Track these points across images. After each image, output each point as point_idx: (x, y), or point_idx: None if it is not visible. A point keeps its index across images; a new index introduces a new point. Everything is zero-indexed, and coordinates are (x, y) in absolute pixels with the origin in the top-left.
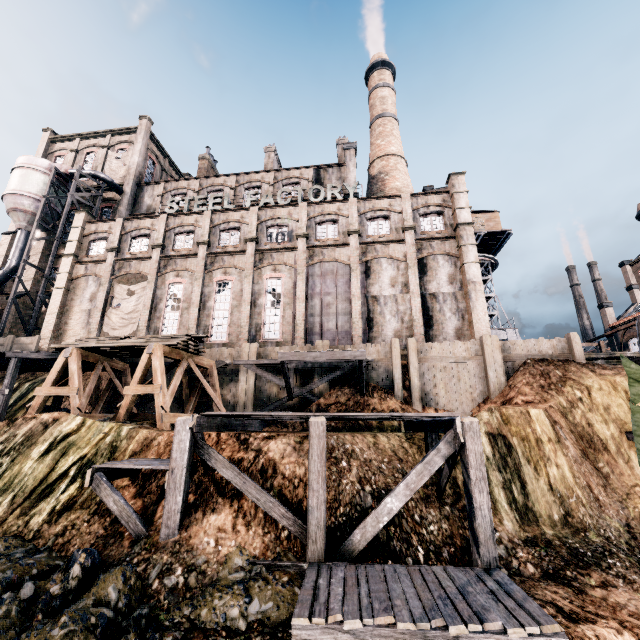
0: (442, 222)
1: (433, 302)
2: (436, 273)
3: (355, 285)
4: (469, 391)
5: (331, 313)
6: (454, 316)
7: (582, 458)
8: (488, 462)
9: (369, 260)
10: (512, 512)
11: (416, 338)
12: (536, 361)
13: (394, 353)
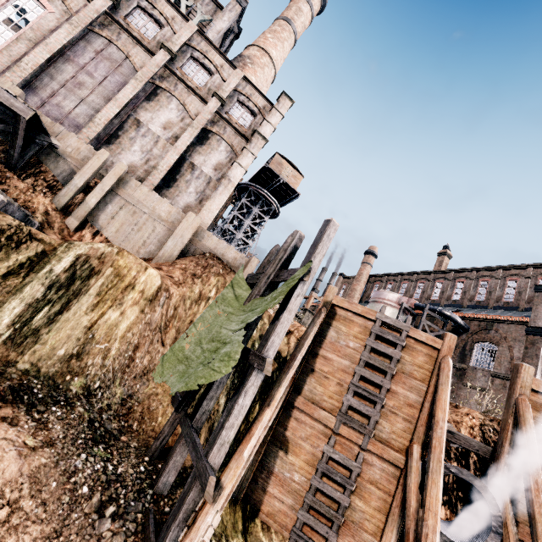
0: (250, 122)
1: (188, 170)
2: (211, 152)
3: (126, 93)
4: (140, 245)
5: (77, 94)
6: (195, 194)
7: (158, 330)
8: (43, 277)
9: (162, 88)
10: (7, 328)
11: (145, 183)
12: (213, 258)
13: (92, 162)
